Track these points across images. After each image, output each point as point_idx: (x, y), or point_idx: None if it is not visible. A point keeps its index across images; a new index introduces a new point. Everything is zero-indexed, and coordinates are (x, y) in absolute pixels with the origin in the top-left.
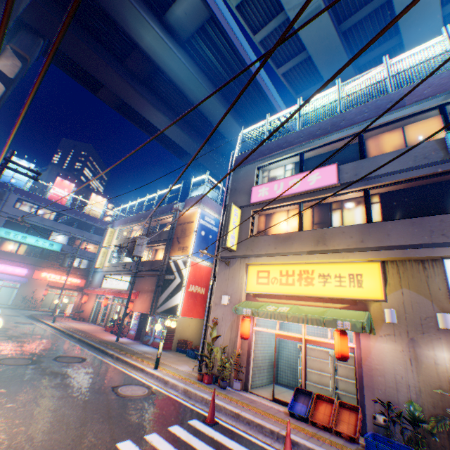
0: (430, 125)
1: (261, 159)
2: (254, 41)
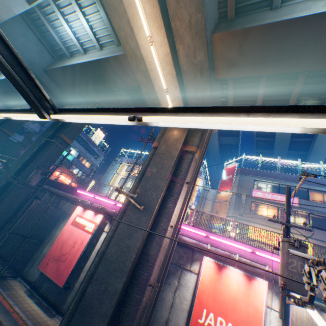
0: None
1: (257, 177)
2: None
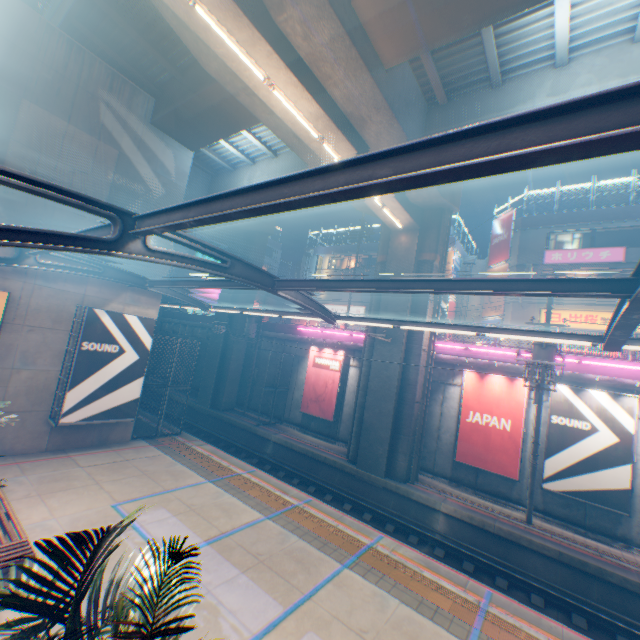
0: None
1: (552, 227)
2: None
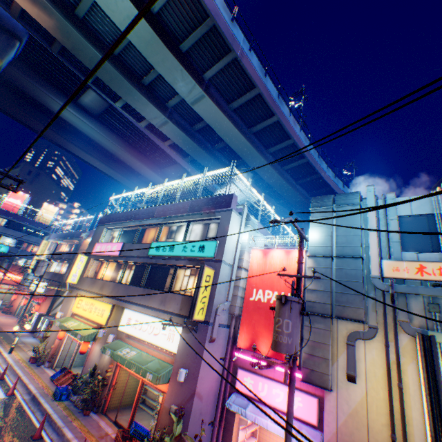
0: (163, 231)
1: (108, 224)
2: (141, 126)
